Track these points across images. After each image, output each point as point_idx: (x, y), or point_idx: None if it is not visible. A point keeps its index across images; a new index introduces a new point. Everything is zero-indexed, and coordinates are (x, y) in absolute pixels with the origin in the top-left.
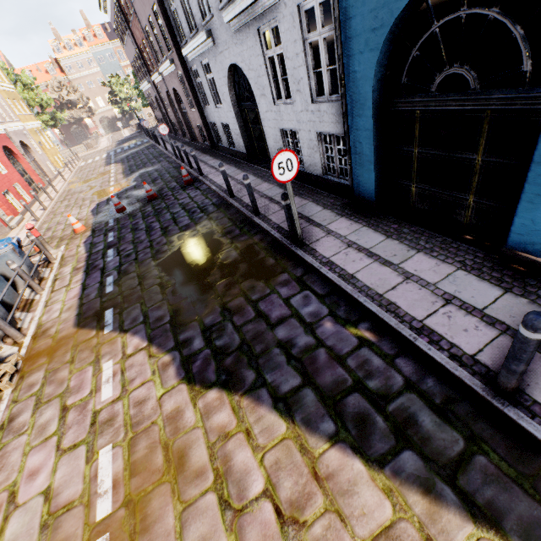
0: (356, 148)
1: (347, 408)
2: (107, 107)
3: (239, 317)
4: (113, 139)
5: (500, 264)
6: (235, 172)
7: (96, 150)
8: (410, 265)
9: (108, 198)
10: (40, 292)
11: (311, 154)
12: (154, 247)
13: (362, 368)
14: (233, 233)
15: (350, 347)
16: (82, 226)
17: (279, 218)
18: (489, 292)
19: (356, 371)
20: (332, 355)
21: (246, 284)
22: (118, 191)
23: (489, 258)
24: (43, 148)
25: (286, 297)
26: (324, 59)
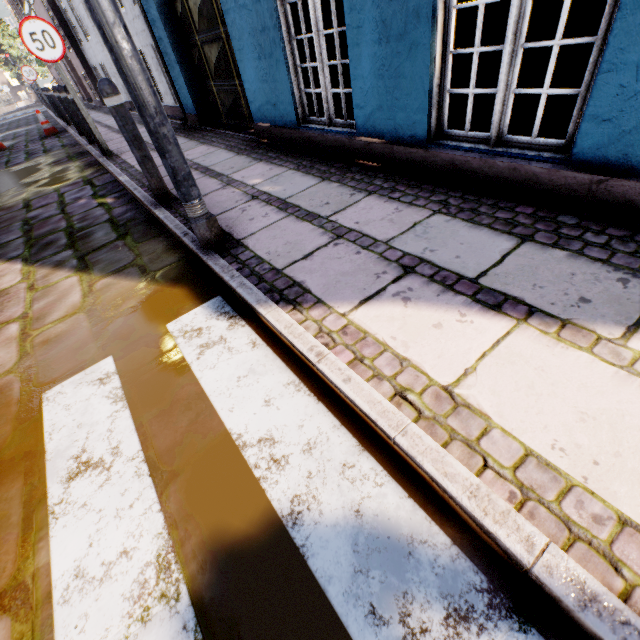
0: (163, 47)
1: (44, 241)
2: None
3: (4, 212)
4: (1, 111)
5: (255, 141)
6: (108, 119)
7: None
8: (187, 152)
9: None
10: None
11: (160, 78)
12: None
13: (82, 219)
14: (60, 162)
15: (86, 210)
16: None
17: (112, 143)
18: (226, 157)
19: (75, 221)
20: (65, 217)
21: (35, 191)
22: None
23: (252, 139)
24: None
25: (63, 193)
26: None
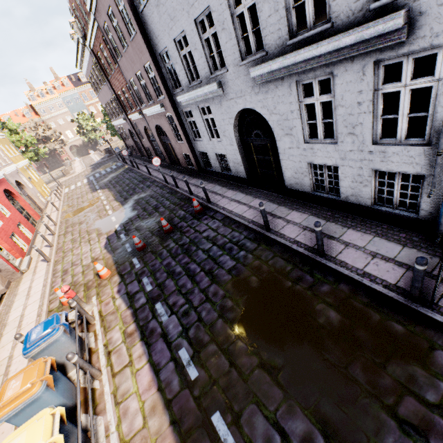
0: None
1: None
2: (76, 138)
3: (440, 441)
4: (85, 163)
5: None
6: (245, 198)
7: (74, 176)
8: None
9: (115, 230)
10: (99, 377)
11: (356, 186)
12: (212, 300)
13: None
14: (305, 280)
15: None
16: (107, 271)
17: (354, 260)
18: None
19: None
20: None
21: (394, 369)
22: (123, 222)
23: None
24: (32, 182)
25: None
26: (405, 107)
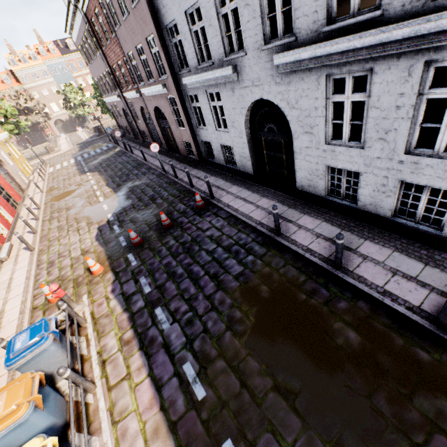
0: None
1: None
2: (61, 112)
3: None
4: (72, 141)
5: None
6: (252, 196)
7: (59, 154)
8: None
9: (108, 220)
10: (92, 390)
11: (377, 196)
12: (219, 309)
13: None
14: (321, 294)
15: None
16: (100, 267)
17: (374, 276)
18: None
19: None
20: None
21: (422, 403)
22: (116, 211)
23: None
24: (12, 158)
25: None
26: None
